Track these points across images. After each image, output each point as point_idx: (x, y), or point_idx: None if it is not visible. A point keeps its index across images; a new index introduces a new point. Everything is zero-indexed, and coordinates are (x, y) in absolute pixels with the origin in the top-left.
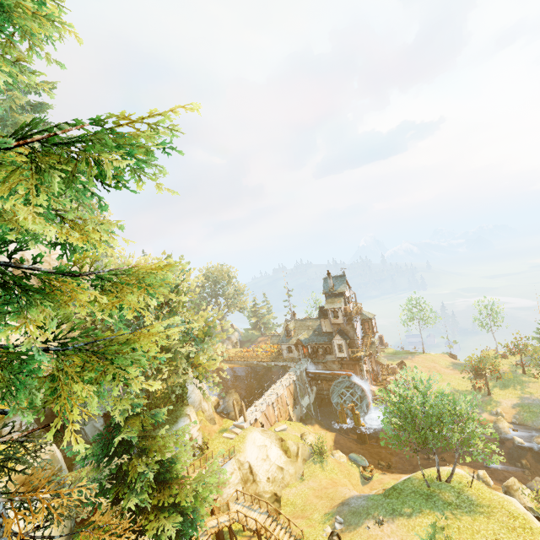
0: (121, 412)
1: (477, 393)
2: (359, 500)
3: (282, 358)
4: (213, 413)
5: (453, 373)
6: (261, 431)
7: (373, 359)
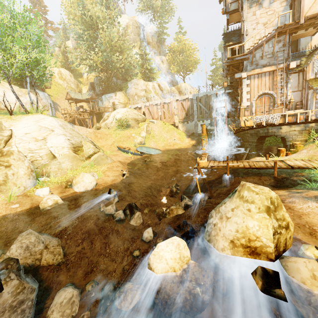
0: None
1: None
2: None
3: None
4: None
5: None
6: (135, 113)
7: (304, 82)
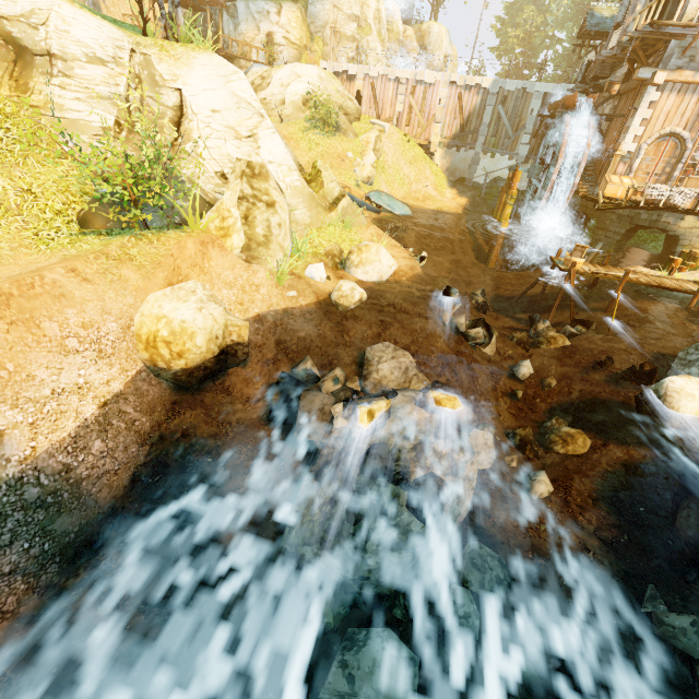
0: None
1: None
2: None
3: None
4: None
5: None
6: (339, 90)
7: None
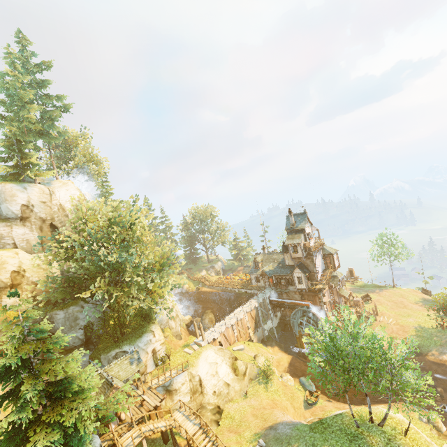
0: (12, 338)
1: (444, 332)
2: (286, 427)
3: (250, 286)
4: (181, 330)
5: (422, 309)
6: (217, 349)
7: (335, 292)
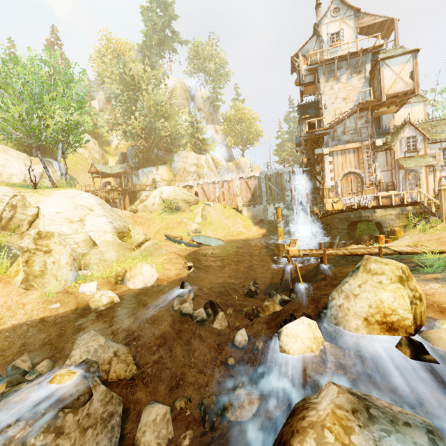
0: None
1: None
2: None
3: None
4: None
5: None
6: (185, 193)
7: (393, 161)
